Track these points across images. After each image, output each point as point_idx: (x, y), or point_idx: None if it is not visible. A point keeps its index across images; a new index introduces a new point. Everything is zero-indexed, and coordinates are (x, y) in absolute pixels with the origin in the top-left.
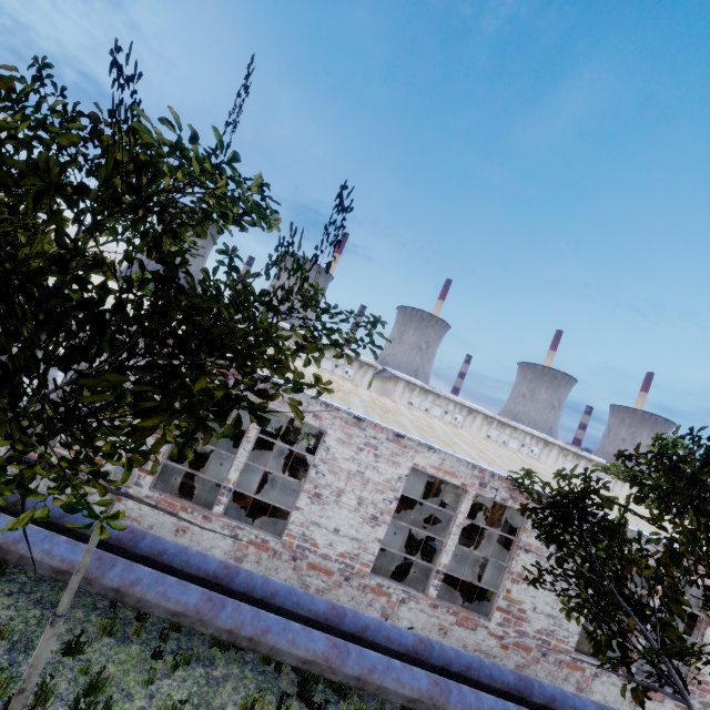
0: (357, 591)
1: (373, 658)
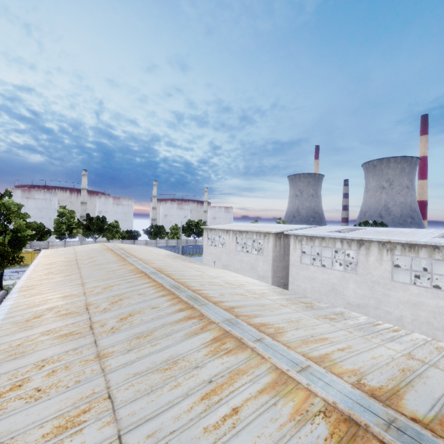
0: None
1: None
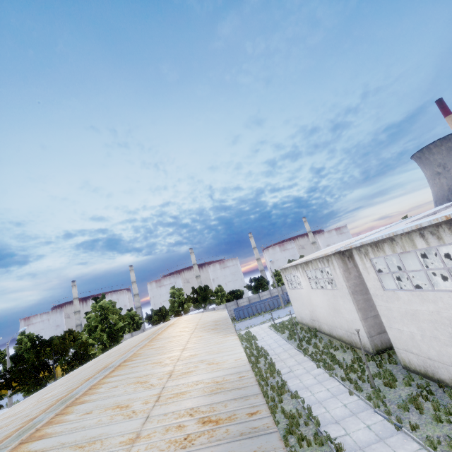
0: None
1: None
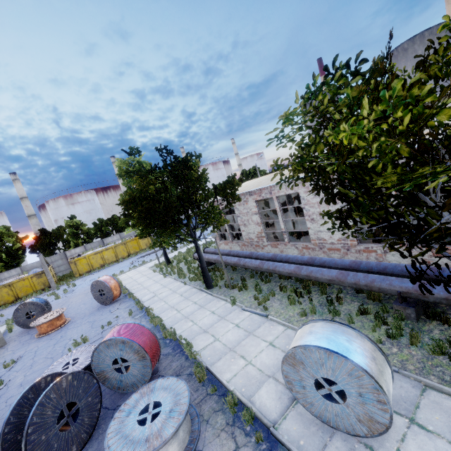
0: (357, 254)
1: (312, 269)
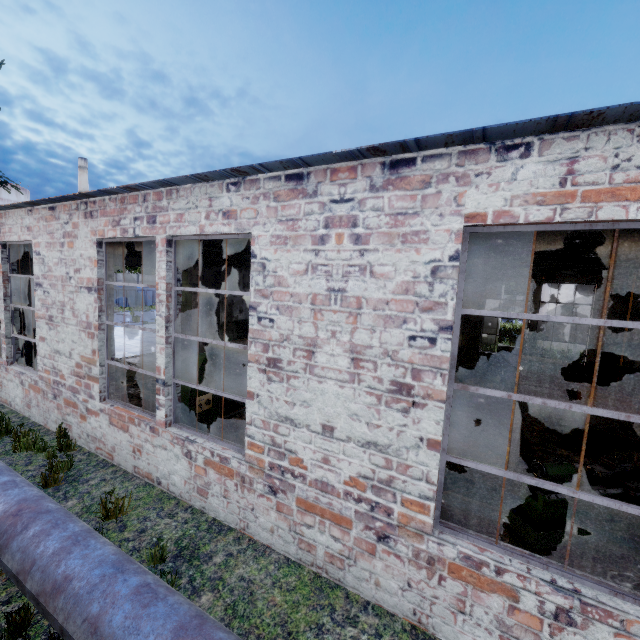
0: (415, 570)
1: None
